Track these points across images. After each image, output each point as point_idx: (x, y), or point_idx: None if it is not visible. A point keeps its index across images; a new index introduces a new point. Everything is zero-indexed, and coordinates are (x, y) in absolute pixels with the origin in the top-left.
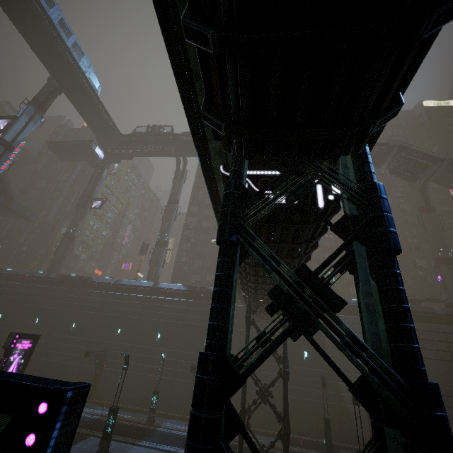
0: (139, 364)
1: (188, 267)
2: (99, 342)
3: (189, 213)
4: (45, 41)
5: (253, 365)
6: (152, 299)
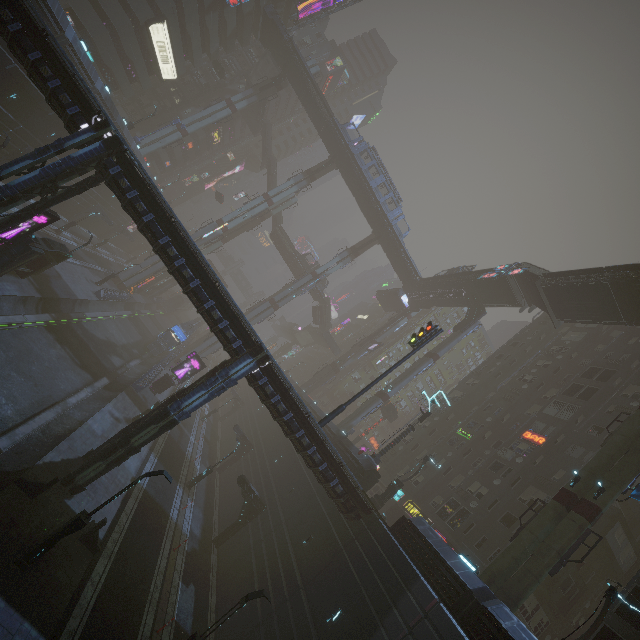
0: (250, 471)
1: (404, 448)
2: (258, 439)
3: (460, 385)
4: (366, 202)
5: None
6: None
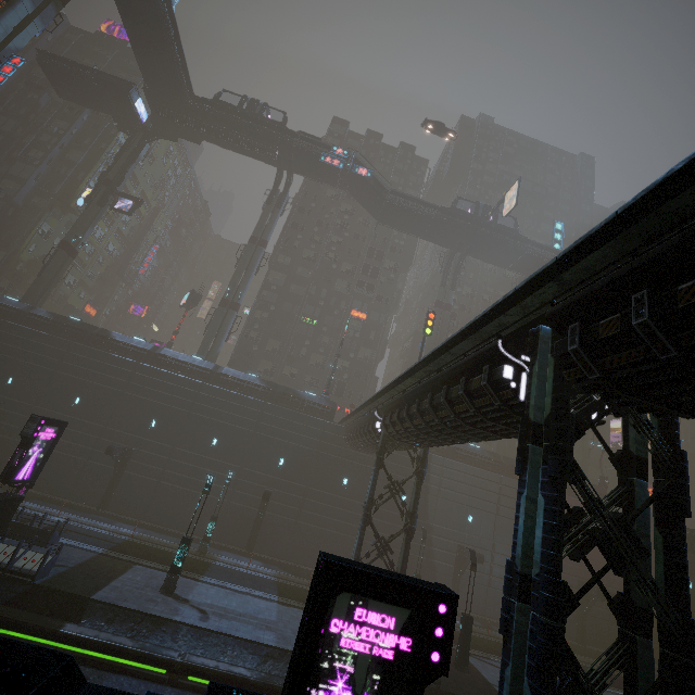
0: (181, 475)
1: (259, 347)
2: (120, 434)
3: (275, 264)
4: None
5: (584, 592)
6: (212, 388)
